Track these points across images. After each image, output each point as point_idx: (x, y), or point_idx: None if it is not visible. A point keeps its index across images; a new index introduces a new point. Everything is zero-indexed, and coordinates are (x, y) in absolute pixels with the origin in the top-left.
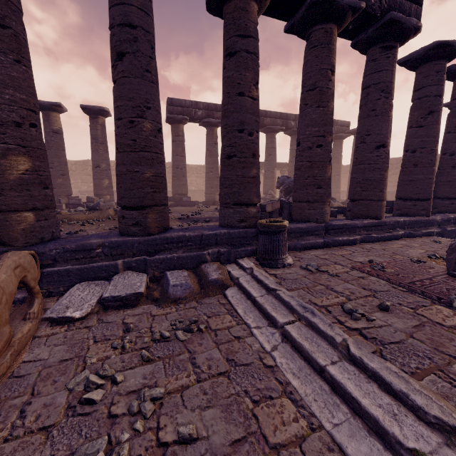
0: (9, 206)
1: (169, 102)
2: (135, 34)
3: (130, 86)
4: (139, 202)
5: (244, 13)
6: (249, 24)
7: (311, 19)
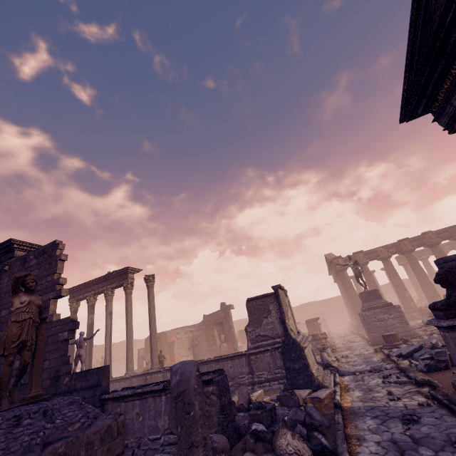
0: (409, 301)
1: (398, 258)
2: (416, 264)
3: (420, 273)
4: (433, 296)
5: (436, 249)
6: (439, 250)
7: (455, 239)
